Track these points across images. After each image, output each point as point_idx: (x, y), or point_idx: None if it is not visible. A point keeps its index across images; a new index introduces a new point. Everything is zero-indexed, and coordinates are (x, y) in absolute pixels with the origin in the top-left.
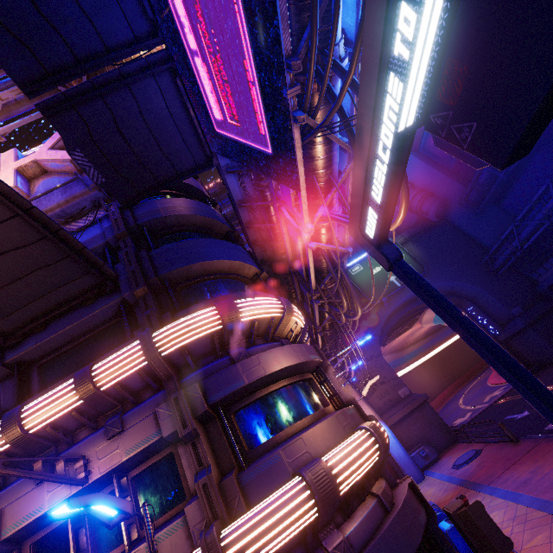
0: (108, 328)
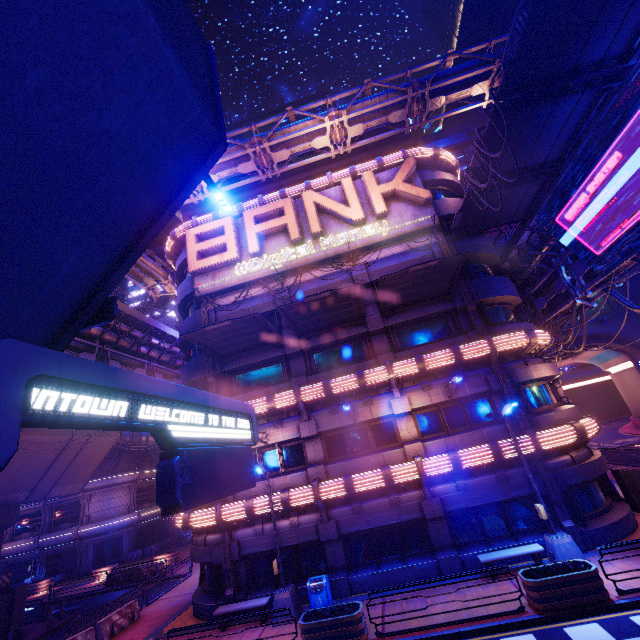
0: (435, 321)
